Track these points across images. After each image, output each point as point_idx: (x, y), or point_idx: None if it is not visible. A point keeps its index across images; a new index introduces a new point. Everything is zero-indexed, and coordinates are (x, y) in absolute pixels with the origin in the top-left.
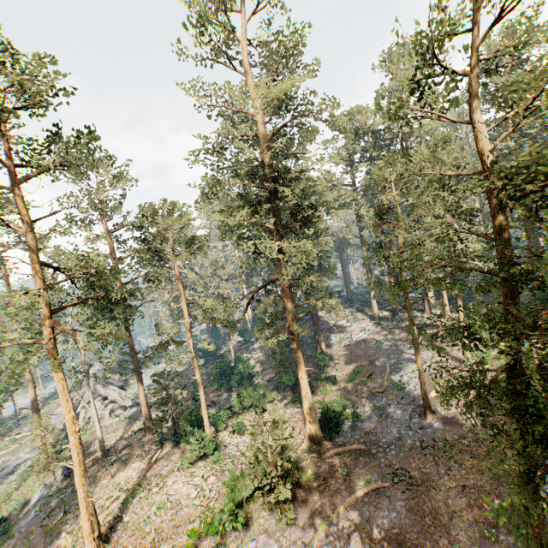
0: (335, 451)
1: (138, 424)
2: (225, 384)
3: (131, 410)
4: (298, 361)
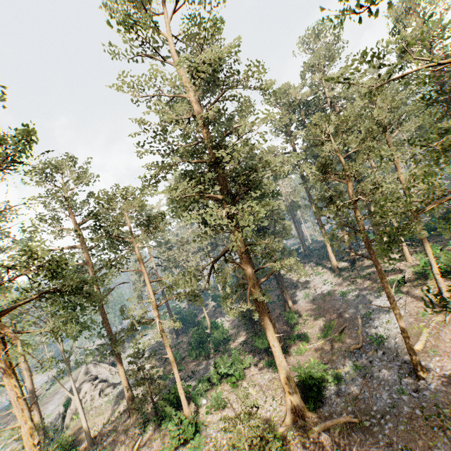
0: (322, 426)
1: (124, 403)
2: (203, 352)
3: (119, 387)
4: (267, 329)
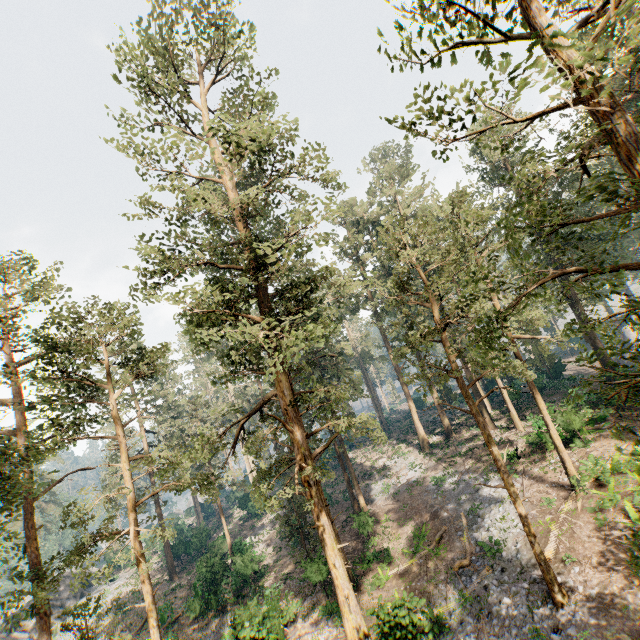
0: None
1: None
2: (214, 600)
3: None
4: (324, 534)
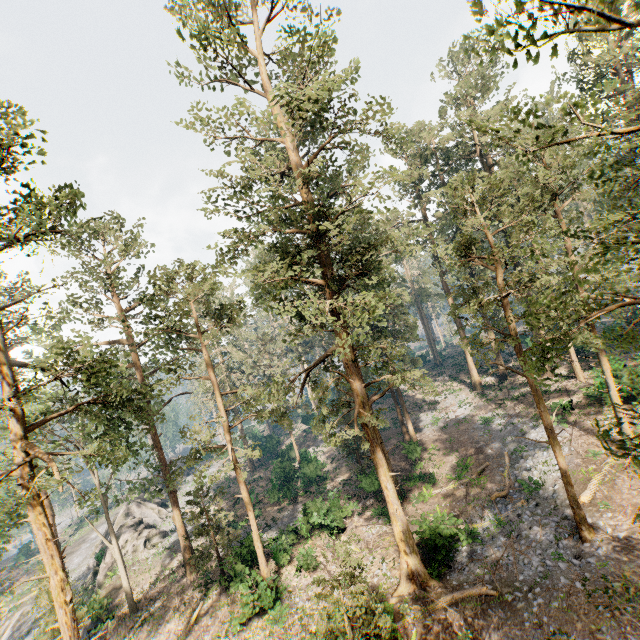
0: (448, 599)
1: (179, 557)
2: (288, 493)
3: (172, 536)
4: (378, 464)
